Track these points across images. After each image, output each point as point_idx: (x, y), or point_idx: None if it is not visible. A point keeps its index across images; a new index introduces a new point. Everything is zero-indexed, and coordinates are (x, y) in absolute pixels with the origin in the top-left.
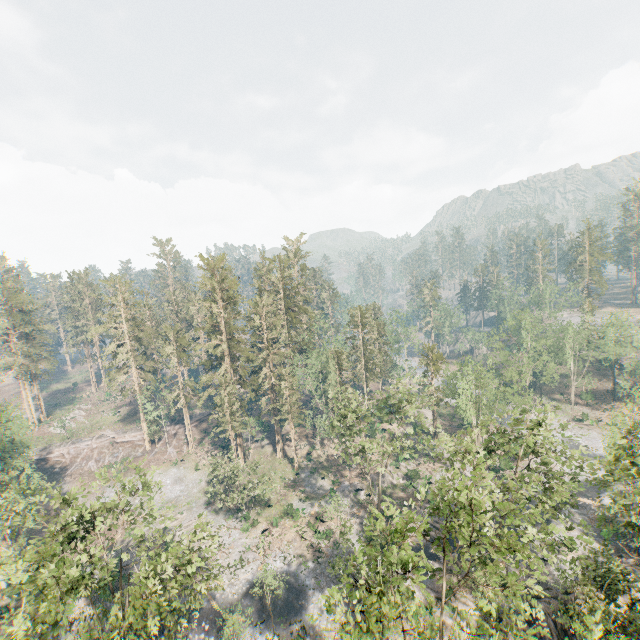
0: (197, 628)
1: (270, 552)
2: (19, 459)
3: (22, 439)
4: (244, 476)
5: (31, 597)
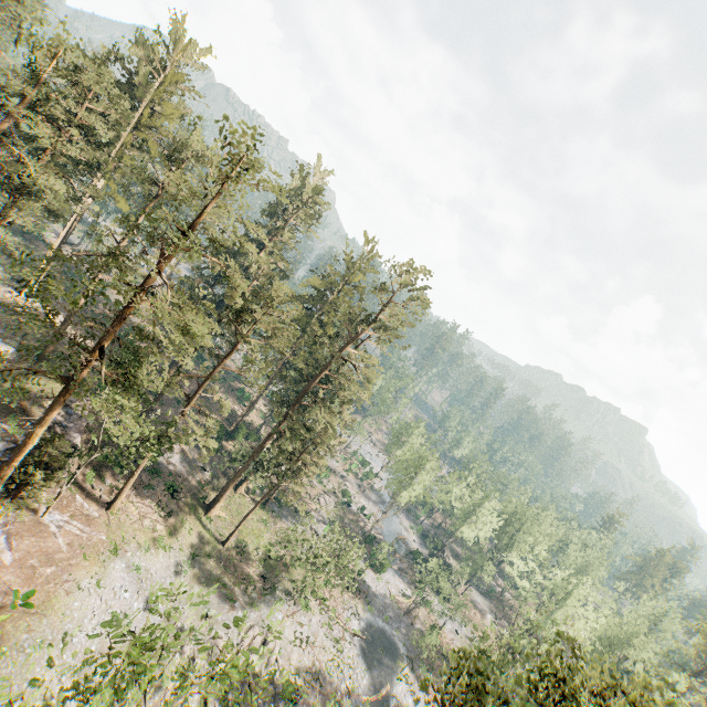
0: None
1: (342, 616)
2: None
3: None
4: (223, 533)
5: None
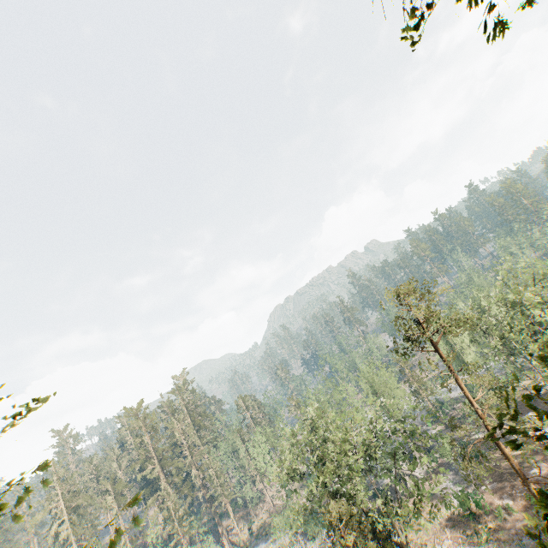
0: None
1: None
2: None
3: None
4: None
5: None
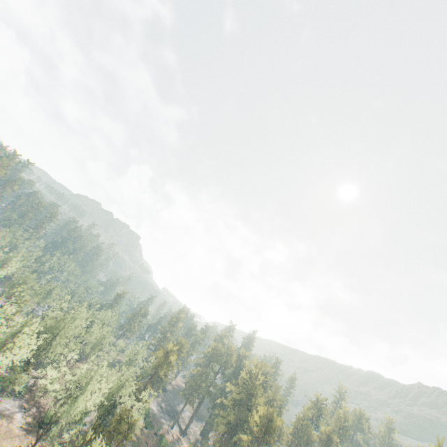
0: None
1: None
2: None
3: None
4: None
5: None
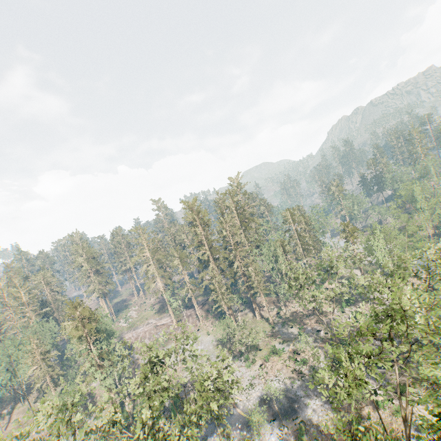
0: (234, 427)
1: (268, 378)
2: (112, 339)
3: (110, 328)
4: (239, 334)
5: (145, 399)
